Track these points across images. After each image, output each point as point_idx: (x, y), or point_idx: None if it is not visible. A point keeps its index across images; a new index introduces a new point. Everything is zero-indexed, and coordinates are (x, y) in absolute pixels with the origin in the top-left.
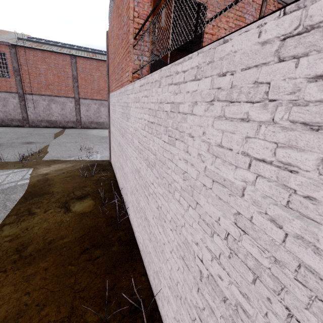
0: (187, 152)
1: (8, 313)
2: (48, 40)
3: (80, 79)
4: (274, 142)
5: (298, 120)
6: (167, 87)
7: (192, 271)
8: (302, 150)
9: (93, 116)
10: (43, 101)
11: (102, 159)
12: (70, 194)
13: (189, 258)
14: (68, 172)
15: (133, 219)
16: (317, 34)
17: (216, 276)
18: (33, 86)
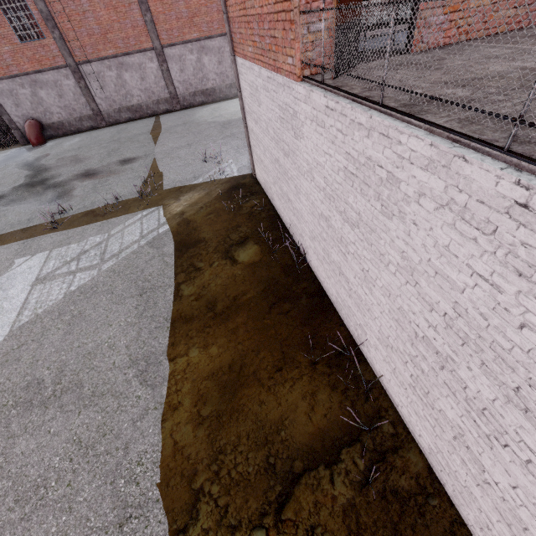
0: (408, 236)
1: (233, 356)
2: None
3: (152, 2)
4: (492, 268)
5: (510, 263)
6: (382, 148)
7: (406, 331)
8: (509, 282)
9: (194, 80)
10: (109, 72)
11: (242, 174)
12: (226, 239)
13: (403, 321)
14: (206, 205)
15: (319, 268)
16: (534, 217)
17: (431, 338)
18: (84, 44)
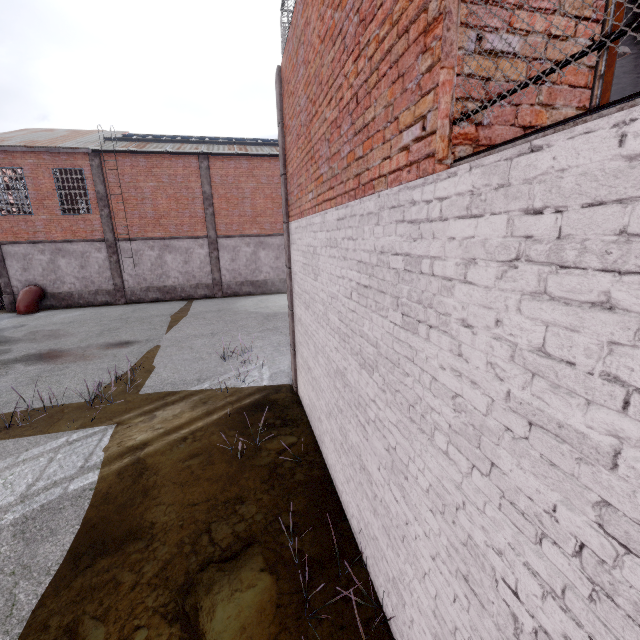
0: None
1: None
2: (158, 135)
3: (217, 200)
4: None
5: None
6: None
7: None
8: None
9: (245, 271)
10: (150, 251)
11: (275, 383)
12: (200, 536)
13: None
14: (195, 435)
15: None
16: None
17: None
18: (132, 224)
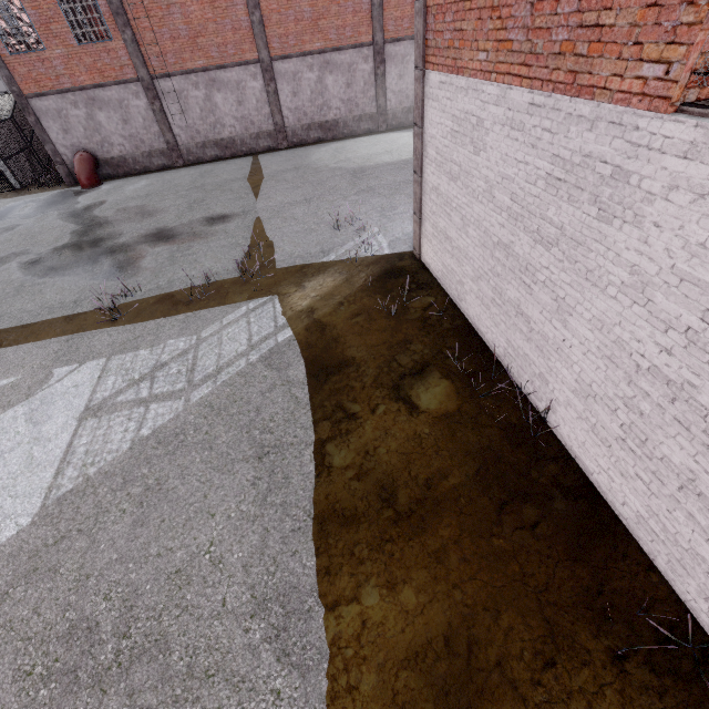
0: None
1: (448, 616)
2: None
3: None
4: None
5: None
6: None
7: None
8: None
9: (310, 108)
10: (194, 91)
11: (396, 251)
12: (390, 363)
13: None
14: (349, 300)
15: (587, 446)
16: None
17: None
18: (164, 51)
